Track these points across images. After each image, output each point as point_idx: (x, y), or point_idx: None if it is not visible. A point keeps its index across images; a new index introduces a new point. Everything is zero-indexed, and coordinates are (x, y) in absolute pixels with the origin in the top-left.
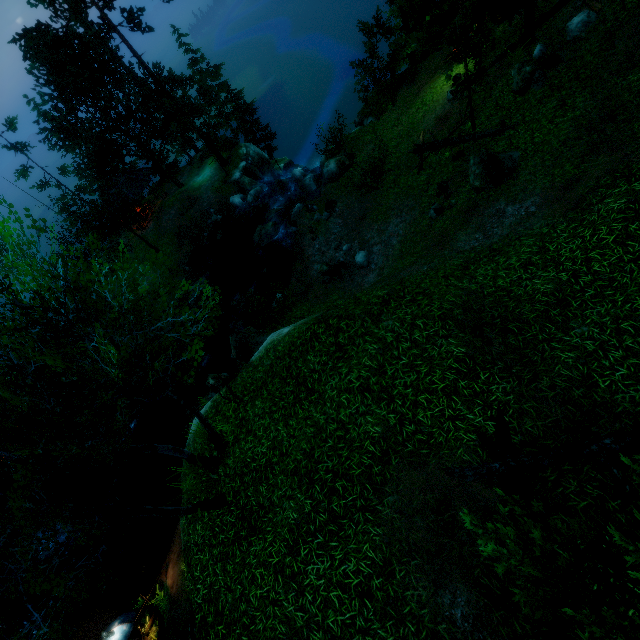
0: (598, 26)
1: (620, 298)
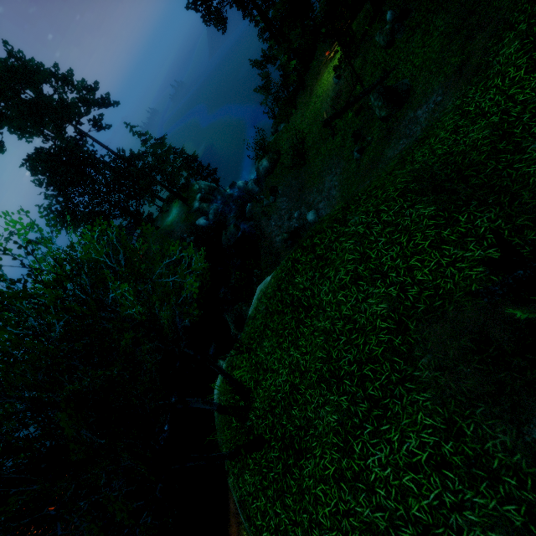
0: None
1: None
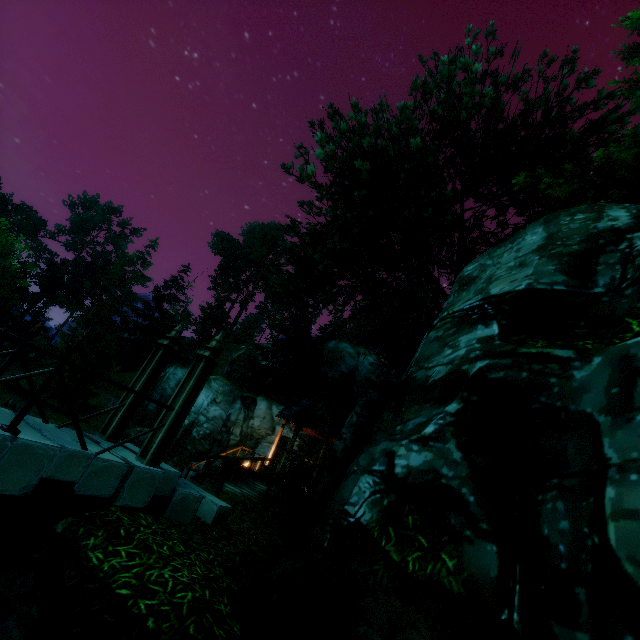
0: None
1: None
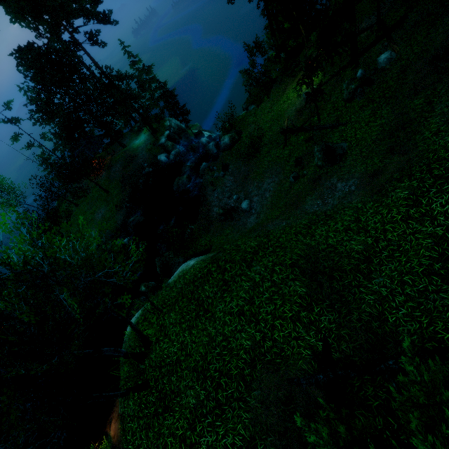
0: (397, 62)
1: (404, 259)
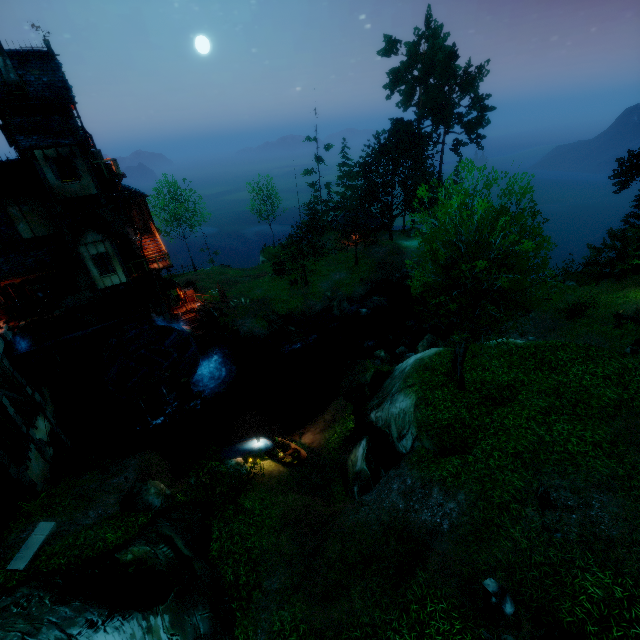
0: None
1: None
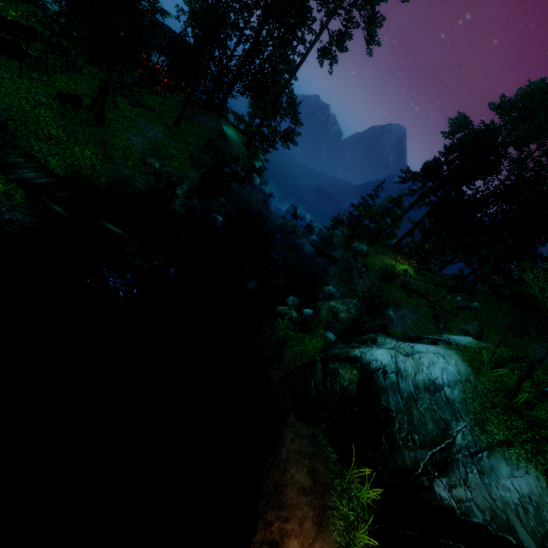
0: (481, 311)
1: None
